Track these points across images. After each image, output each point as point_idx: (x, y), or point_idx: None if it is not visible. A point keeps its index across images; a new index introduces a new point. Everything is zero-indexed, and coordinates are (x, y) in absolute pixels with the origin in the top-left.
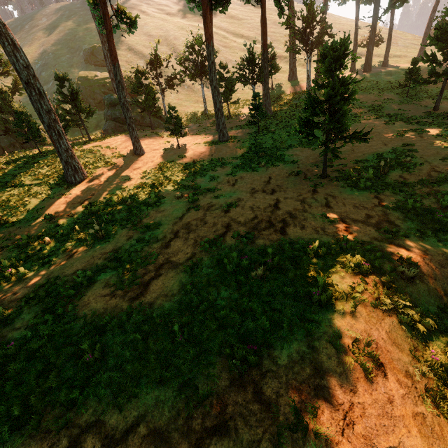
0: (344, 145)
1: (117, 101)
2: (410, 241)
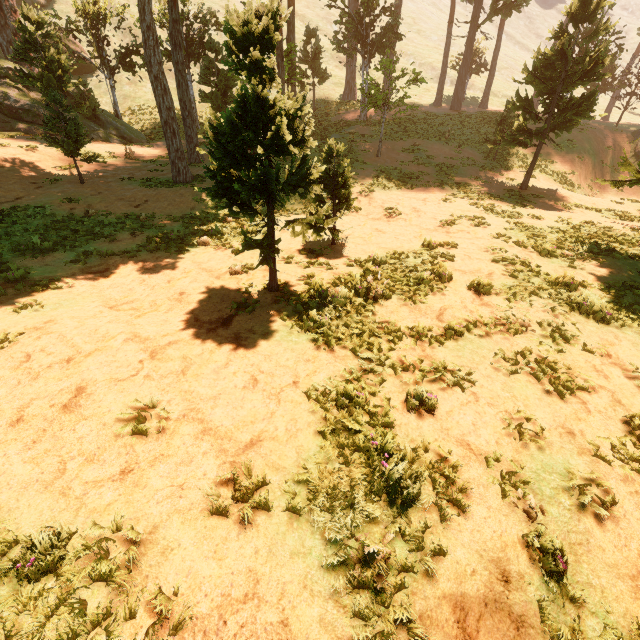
0: (280, 240)
1: None
2: (262, 525)
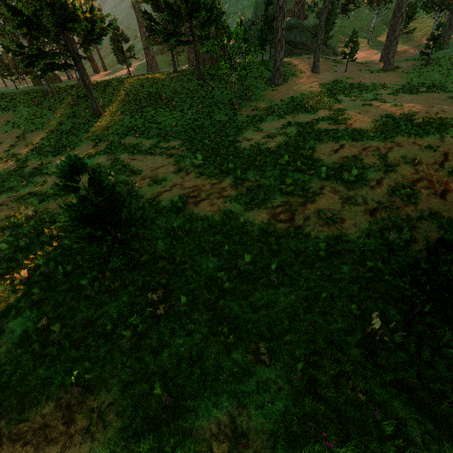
0: None
1: (295, 25)
2: None
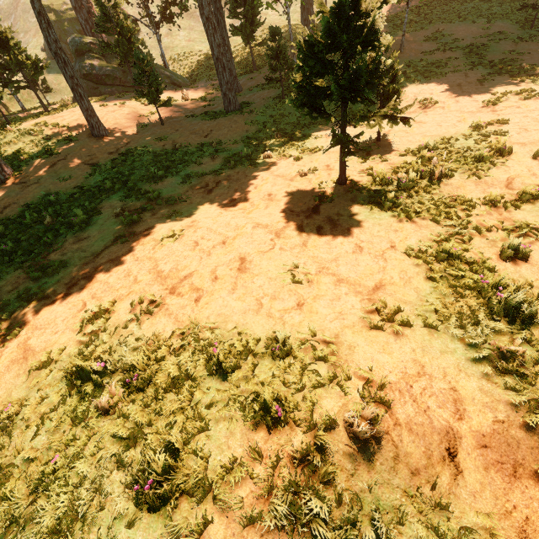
0: (362, 133)
1: (84, 46)
2: (410, 335)
